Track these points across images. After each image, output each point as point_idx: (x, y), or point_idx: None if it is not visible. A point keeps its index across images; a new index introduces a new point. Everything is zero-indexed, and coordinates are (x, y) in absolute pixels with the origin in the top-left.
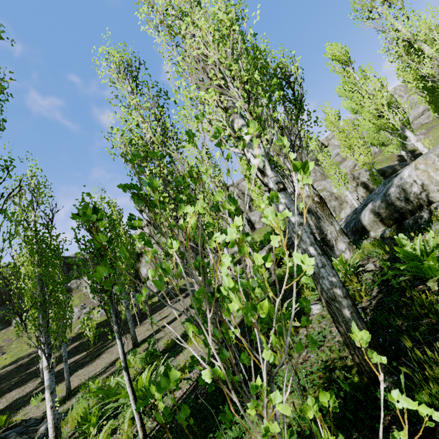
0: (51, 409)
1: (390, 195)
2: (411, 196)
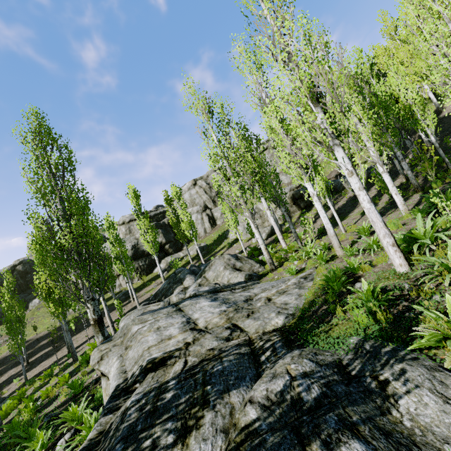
0: None
1: None
2: None
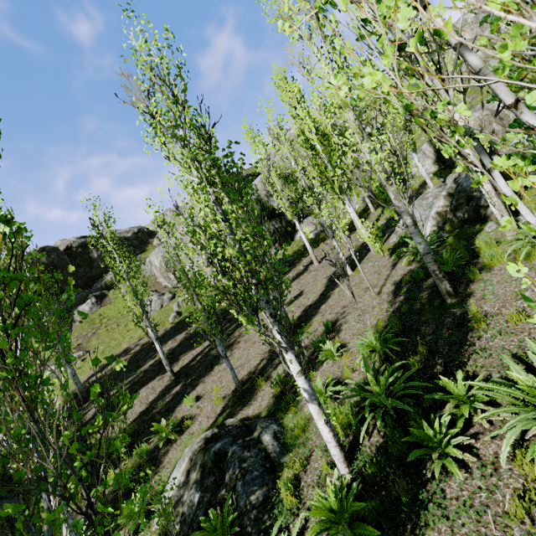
0: (326, 424)
1: None
2: None
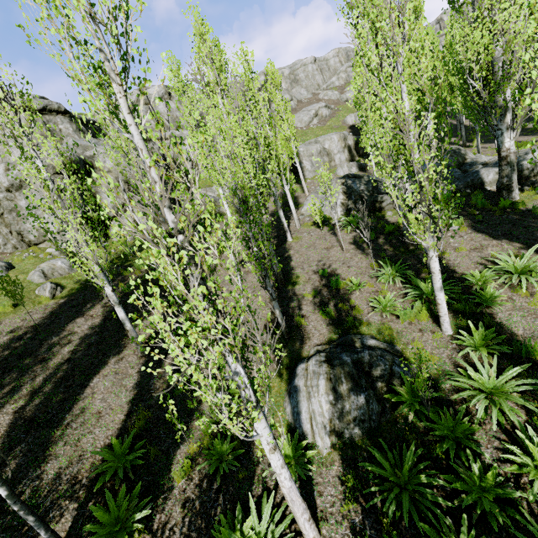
0: (446, 303)
1: (523, 165)
2: (537, 169)
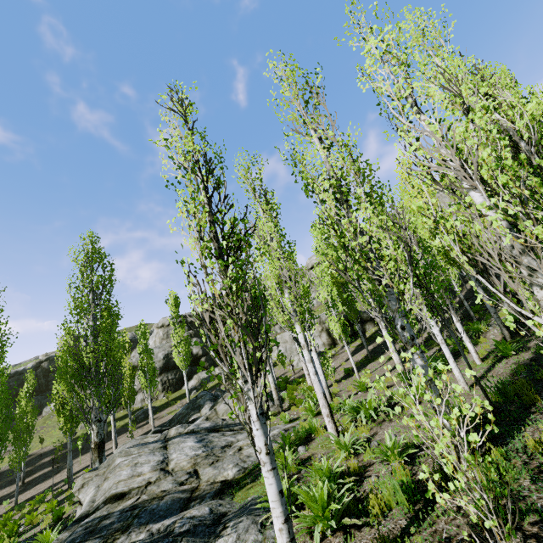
0: None
1: None
2: None
